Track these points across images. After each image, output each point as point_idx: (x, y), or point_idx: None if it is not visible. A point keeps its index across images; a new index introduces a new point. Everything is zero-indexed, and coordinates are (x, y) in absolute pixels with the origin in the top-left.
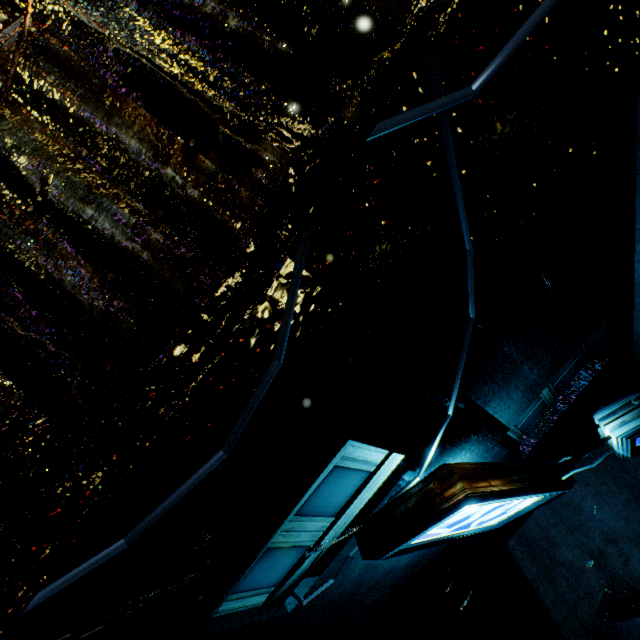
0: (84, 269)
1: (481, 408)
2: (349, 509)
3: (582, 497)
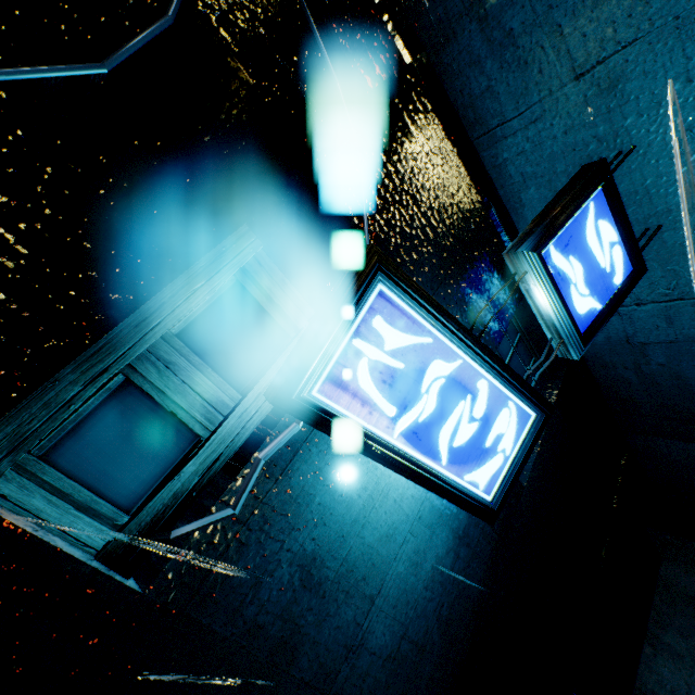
0: None
1: None
2: (262, 383)
3: (686, 682)
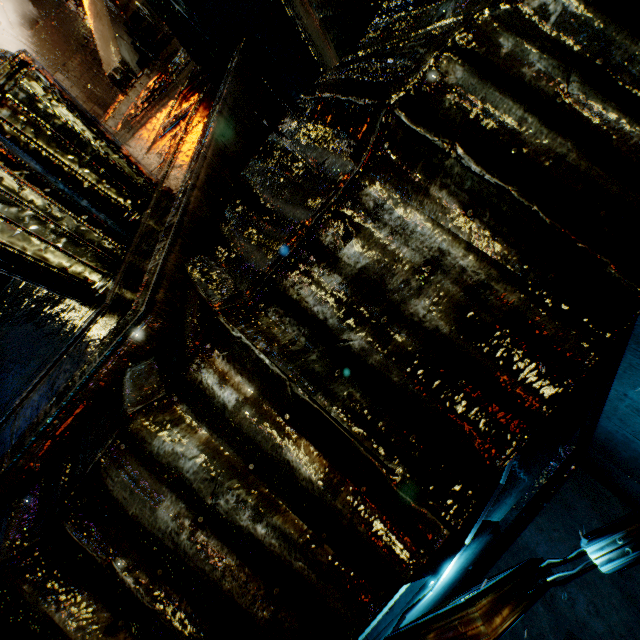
0: (251, 581)
1: (484, 520)
2: (369, 626)
3: (537, 542)
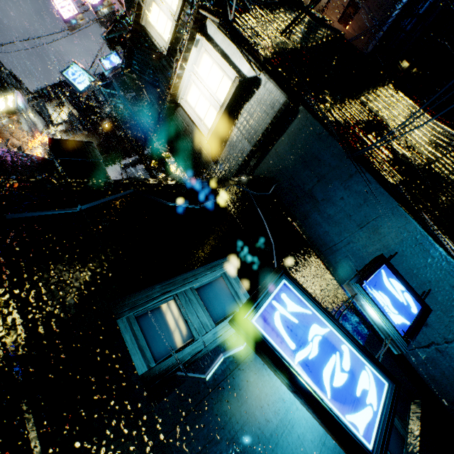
0: None
1: None
2: (225, 322)
3: None
